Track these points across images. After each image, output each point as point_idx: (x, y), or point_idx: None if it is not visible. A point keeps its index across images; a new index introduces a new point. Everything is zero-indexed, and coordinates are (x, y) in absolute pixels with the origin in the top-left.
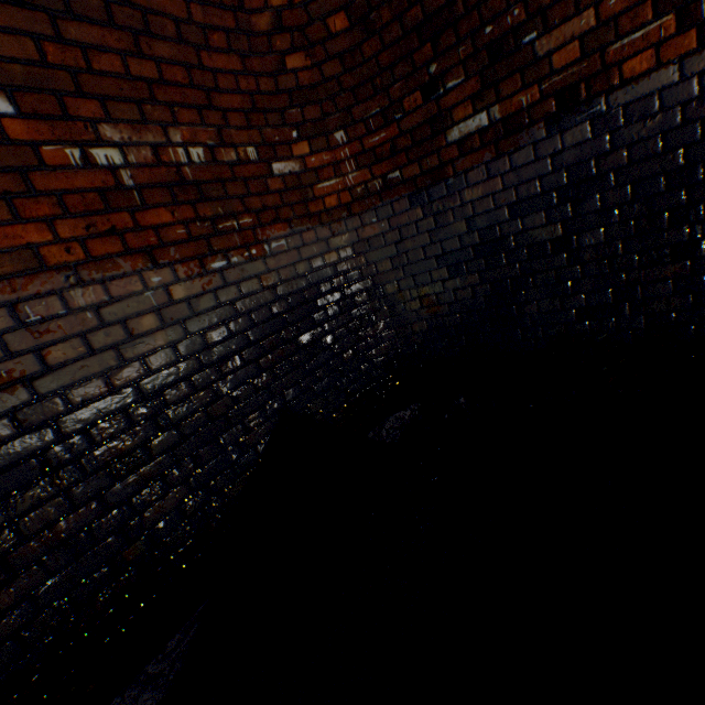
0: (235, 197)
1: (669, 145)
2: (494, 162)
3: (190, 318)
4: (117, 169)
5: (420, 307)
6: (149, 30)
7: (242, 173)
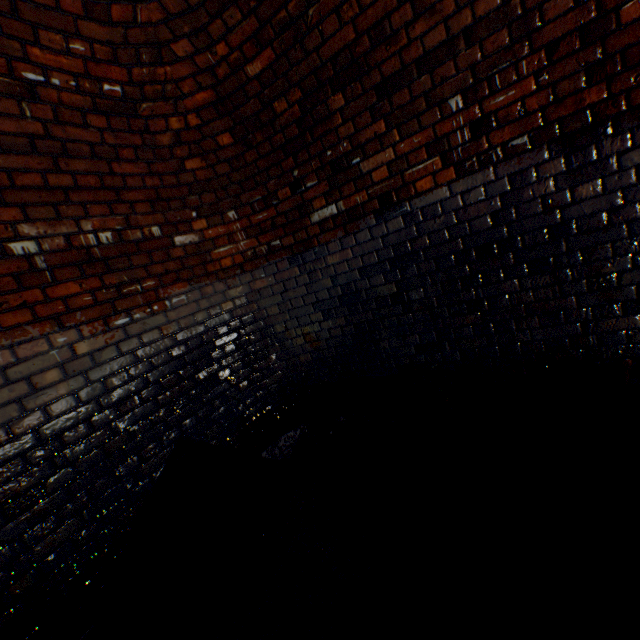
0: (139, 266)
1: (452, 236)
2: (344, 238)
3: (92, 369)
4: (32, 256)
5: (304, 342)
6: (67, 153)
7: (147, 247)
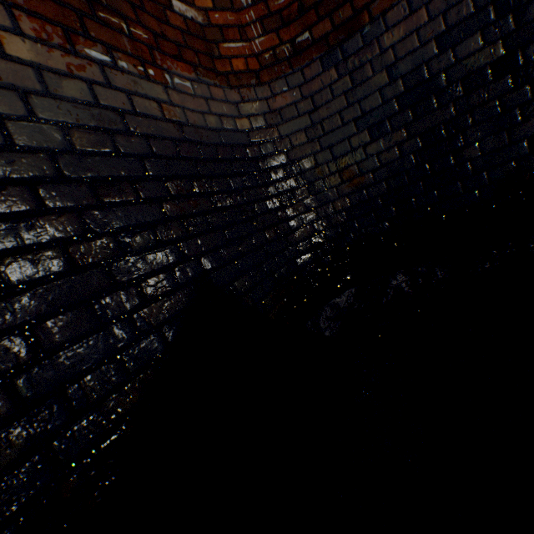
0: None
1: None
2: None
3: (38, 95)
4: None
5: (340, 183)
6: None
7: None
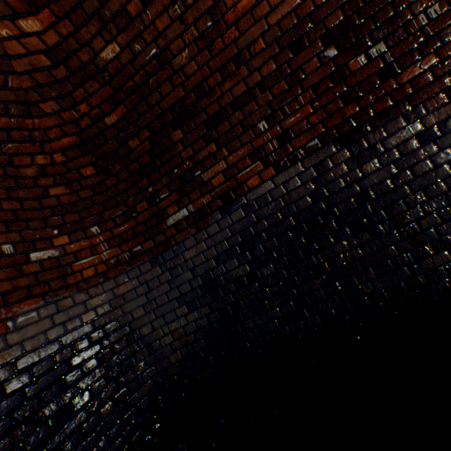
0: None
1: (284, 216)
2: (198, 233)
3: None
4: None
5: (173, 340)
6: None
7: None
